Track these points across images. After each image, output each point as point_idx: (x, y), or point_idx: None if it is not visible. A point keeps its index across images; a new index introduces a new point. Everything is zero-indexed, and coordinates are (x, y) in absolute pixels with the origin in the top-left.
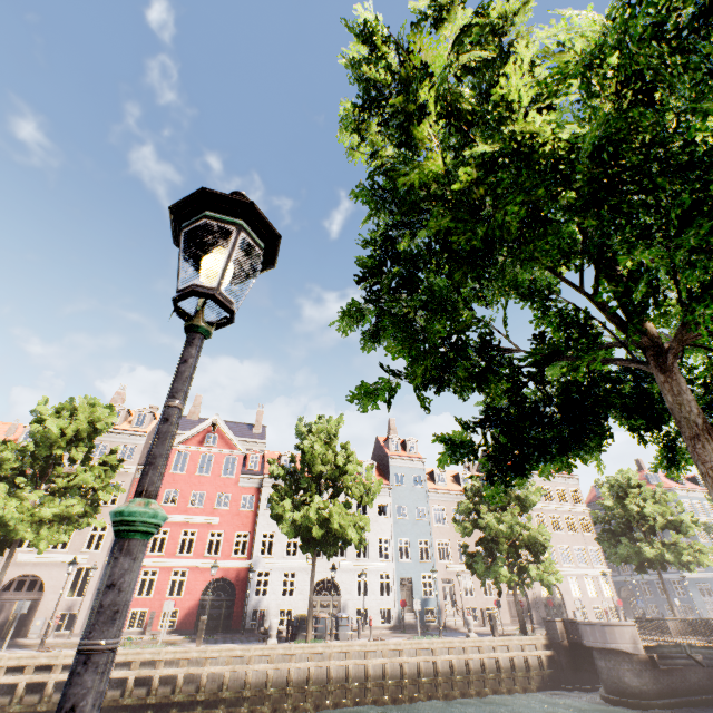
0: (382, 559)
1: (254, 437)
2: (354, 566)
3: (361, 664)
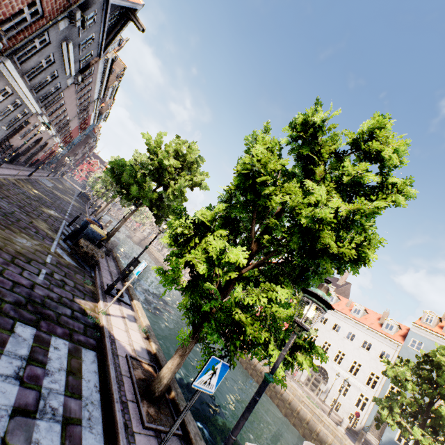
0: (366, 385)
1: (333, 285)
2: (343, 373)
3: (266, 370)
